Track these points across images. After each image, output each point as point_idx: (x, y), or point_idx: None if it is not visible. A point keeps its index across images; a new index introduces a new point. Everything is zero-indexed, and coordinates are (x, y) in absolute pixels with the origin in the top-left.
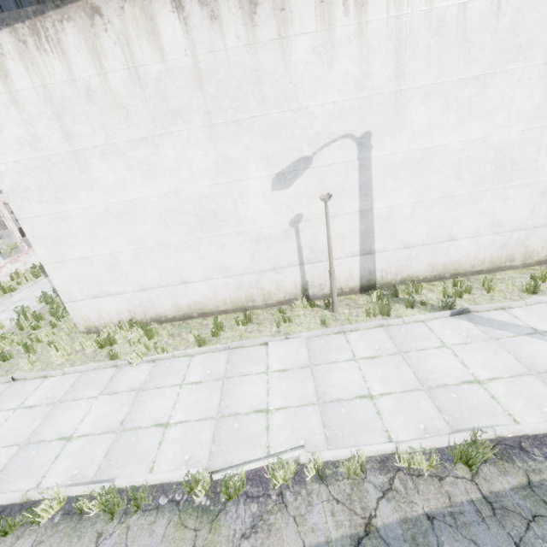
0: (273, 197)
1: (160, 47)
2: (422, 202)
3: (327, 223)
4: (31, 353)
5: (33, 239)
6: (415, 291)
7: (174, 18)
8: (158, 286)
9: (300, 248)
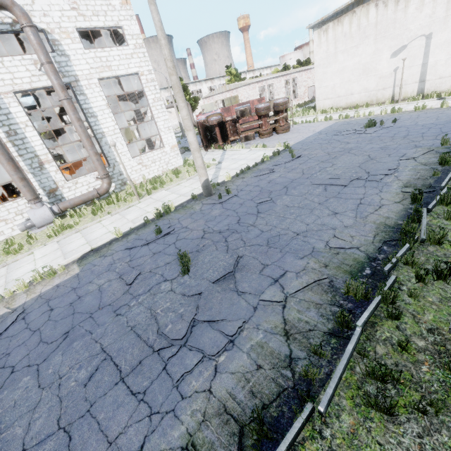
0: (390, 61)
1: (368, 18)
2: (450, 58)
3: (402, 68)
4: (305, 113)
5: (316, 80)
6: (436, 96)
7: (374, 9)
8: (343, 96)
9: (395, 80)
